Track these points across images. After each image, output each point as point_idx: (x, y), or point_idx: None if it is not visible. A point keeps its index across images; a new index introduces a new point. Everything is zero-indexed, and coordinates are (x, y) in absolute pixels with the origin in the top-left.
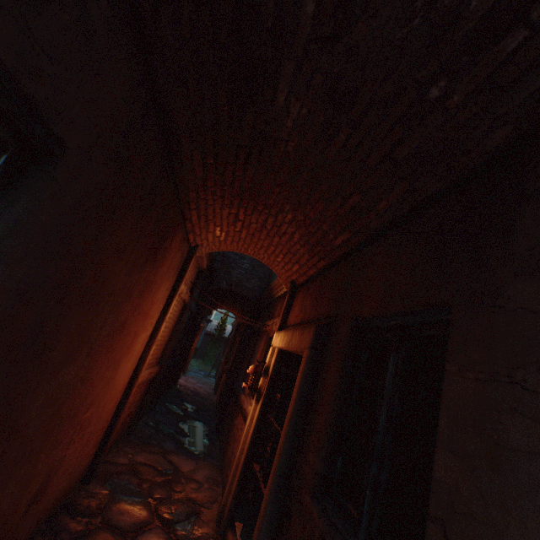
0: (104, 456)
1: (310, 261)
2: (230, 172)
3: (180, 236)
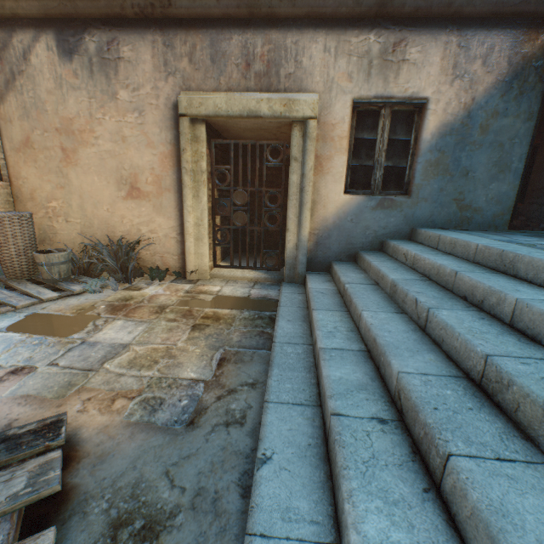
0: None
1: None
2: None
3: None
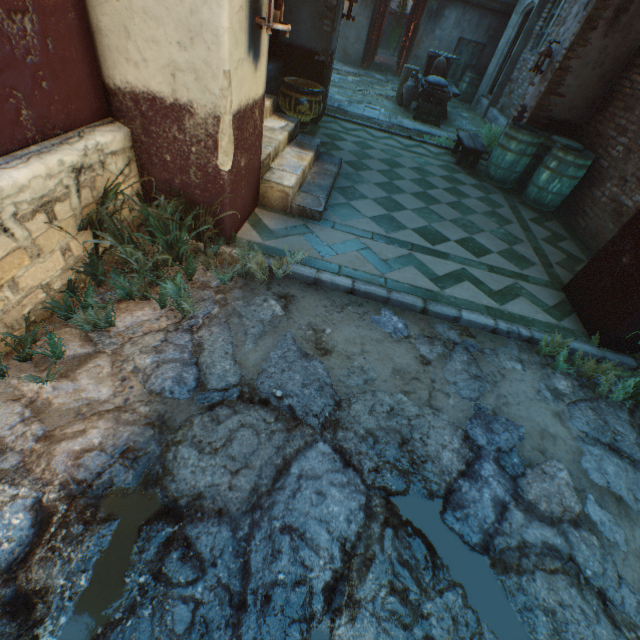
0: None
1: None
2: None
3: None
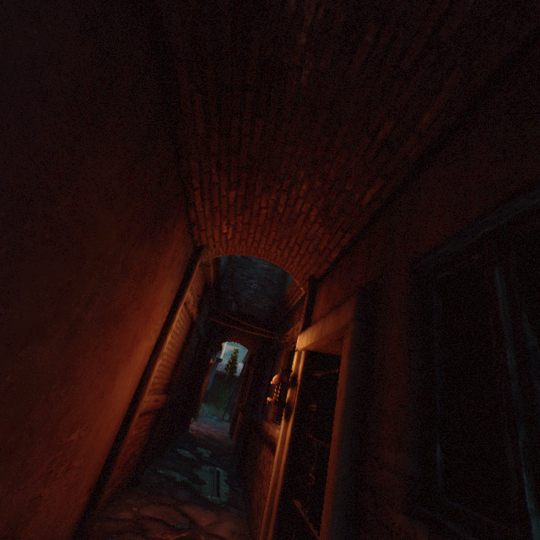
0: (99, 507)
1: (331, 242)
2: (236, 130)
3: (184, 225)
